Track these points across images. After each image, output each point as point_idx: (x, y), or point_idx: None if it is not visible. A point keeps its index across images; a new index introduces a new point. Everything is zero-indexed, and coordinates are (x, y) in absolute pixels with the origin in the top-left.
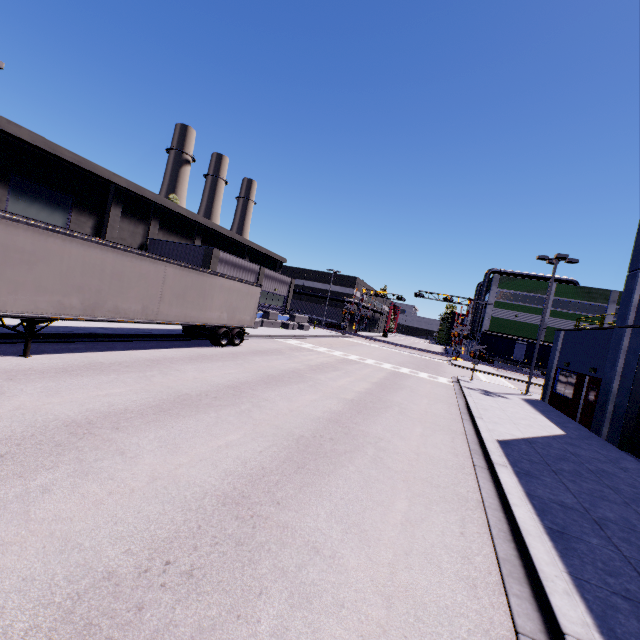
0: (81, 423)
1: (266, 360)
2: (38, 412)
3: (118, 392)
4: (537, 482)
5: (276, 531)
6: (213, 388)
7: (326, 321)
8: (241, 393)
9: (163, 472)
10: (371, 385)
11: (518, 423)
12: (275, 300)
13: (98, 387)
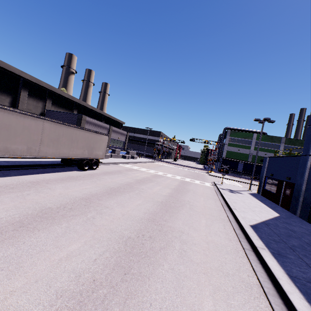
0: None
1: (111, 178)
2: None
3: None
4: (288, 261)
5: None
6: (71, 201)
7: (146, 154)
8: (90, 203)
9: None
10: (171, 190)
11: (254, 210)
12: (118, 143)
13: None
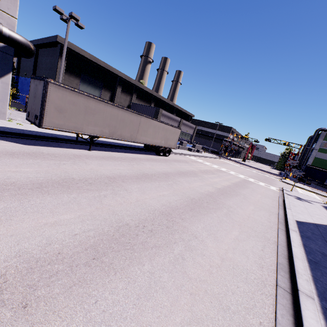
0: (111, 177)
1: (180, 164)
2: (98, 171)
3: (122, 168)
4: (312, 242)
5: (181, 227)
6: (157, 173)
7: (211, 149)
8: (168, 177)
9: (140, 199)
10: (230, 184)
11: (313, 216)
12: (186, 136)
13: (115, 165)
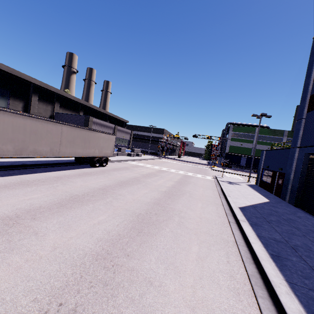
0: (12, 217)
1: (120, 173)
2: None
3: (36, 197)
4: (261, 228)
5: (127, 273)
6: (91, 190)
7: (150, 151)
8: (107, 192)
9: (60, 243)
10: (174, 183)
11: (247, 197)
12: (123, 142)
13: (24, 195)
